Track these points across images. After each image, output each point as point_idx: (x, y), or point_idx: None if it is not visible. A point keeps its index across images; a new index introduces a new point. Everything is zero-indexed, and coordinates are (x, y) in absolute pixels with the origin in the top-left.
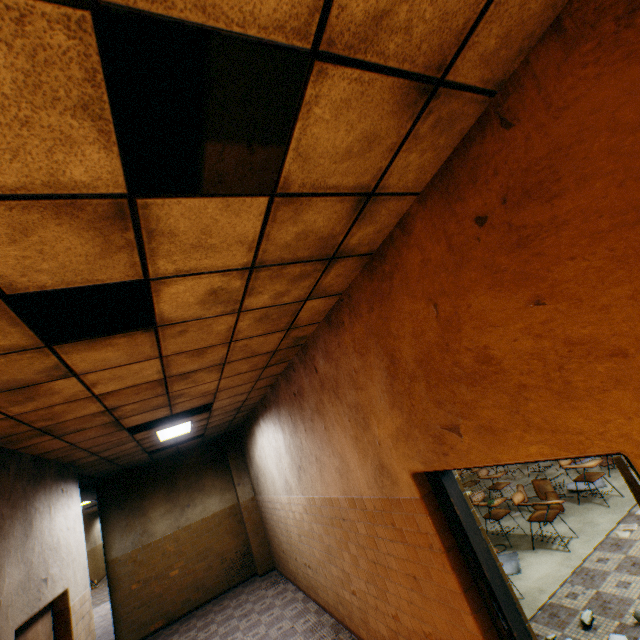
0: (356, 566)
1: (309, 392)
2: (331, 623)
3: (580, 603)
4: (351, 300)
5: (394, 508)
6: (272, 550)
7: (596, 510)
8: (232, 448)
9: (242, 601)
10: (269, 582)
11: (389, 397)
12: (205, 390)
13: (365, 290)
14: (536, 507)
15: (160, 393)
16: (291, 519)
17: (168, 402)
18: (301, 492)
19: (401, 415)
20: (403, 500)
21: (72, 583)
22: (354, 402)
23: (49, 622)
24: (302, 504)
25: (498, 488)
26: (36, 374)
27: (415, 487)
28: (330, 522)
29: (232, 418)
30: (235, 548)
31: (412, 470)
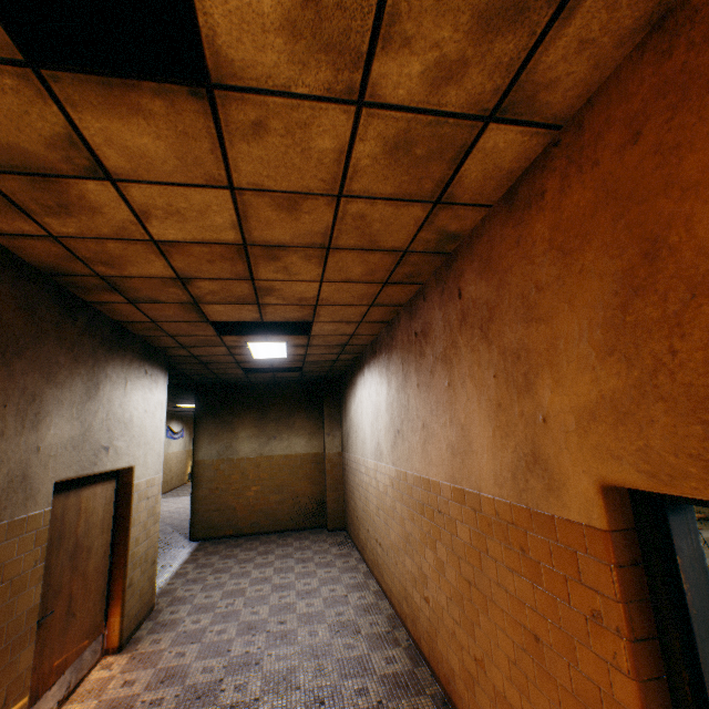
0: (439, 573)
1: (438, 330)
2: (389, 613)
3: None
4: (580, 135)
5: (535, 528)
6: (346, 511)
7: None
8: (330, 395)
9: (304, 546)
10: (335, 540)
11: (605, 335)
12: (301, 295)
13: (632, 93)
14: None
15: (242, 275)
16: (373, 488)
17: (255, 297)
18: (392, 462)
19: (625, 372)
20: (561, 522)
21: (140, 463)
22: (515, 345)
23: (111, 489)
24: (389, 476)
25: None
26: (47, 149)
27: (601, 510)
28: (419, 508)
29: (334, 358)
30: (310, 495)
31: (607, 480)
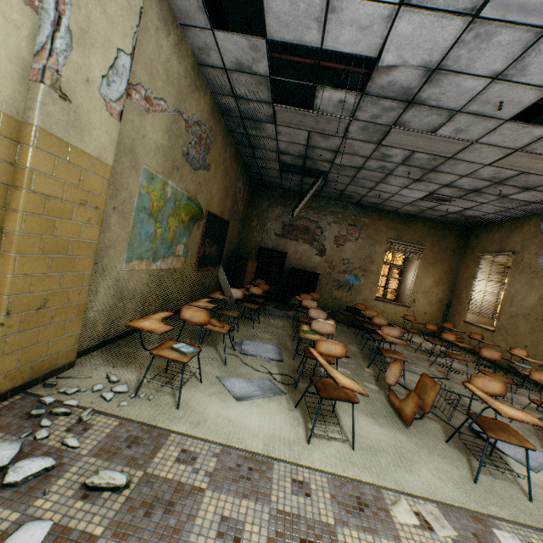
0: None
1: None
2: None
3: (165, 470)
4: None
5: None
6: None
7: (448, 465)
8: None
9: None
10: None
11: None
12: None
13: None
14: (391, 397)
15: None
16: None
17: None
18: None
19: None
20: None
21: None
22: None
23: None
24: None
25: (384, 353)
26: None
27: None
28: None
29: None
30: None
31: None
